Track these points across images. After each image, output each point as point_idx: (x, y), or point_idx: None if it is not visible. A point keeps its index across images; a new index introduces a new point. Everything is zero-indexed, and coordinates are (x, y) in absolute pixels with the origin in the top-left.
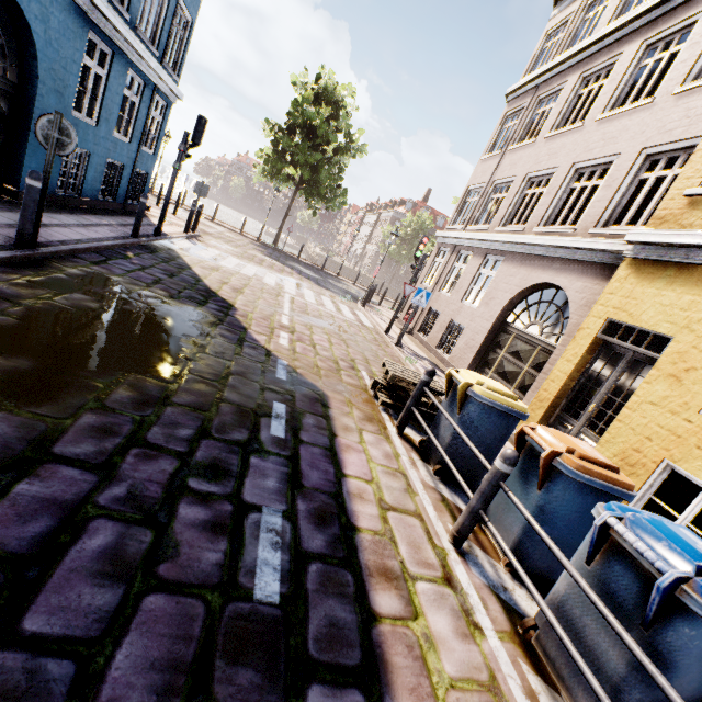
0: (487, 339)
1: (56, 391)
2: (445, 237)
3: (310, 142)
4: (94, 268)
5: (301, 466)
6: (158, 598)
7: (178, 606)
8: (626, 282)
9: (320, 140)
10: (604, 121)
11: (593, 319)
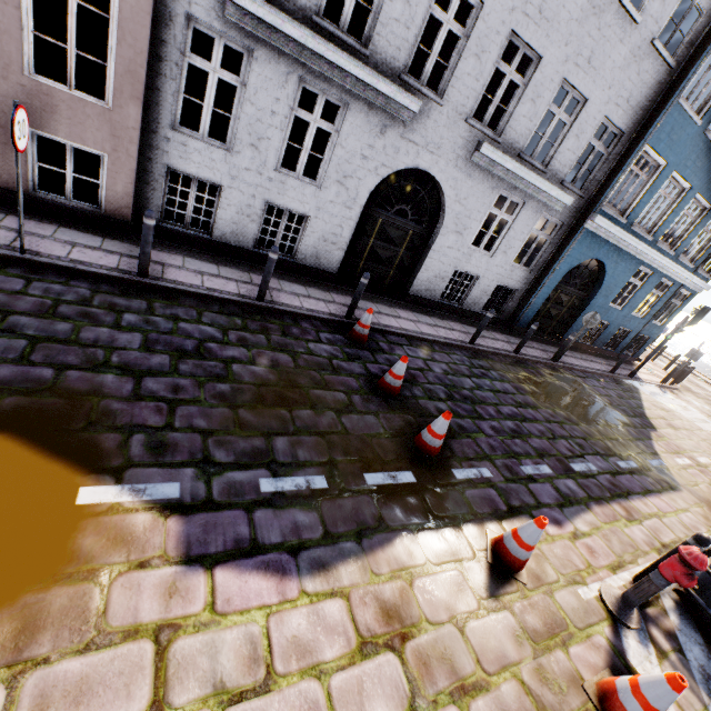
0: None
1: (543, 401)
2: None
3: None
4: (577, 378)
5: (620, 475)
6: (547, 442)
7: (550, 447)
8: None
9: None
10: None
11: None
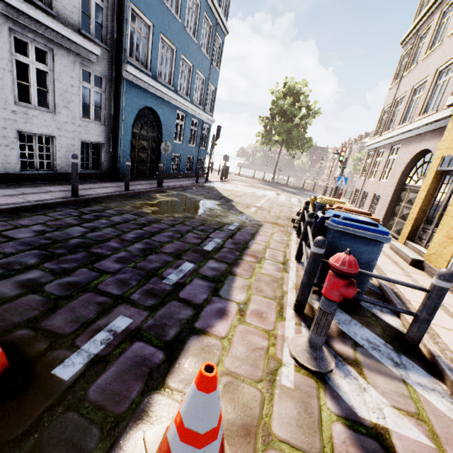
0: (393, 198)
1: (163, 214)
2: (370, 145)
3: (284, 119)
4: (180, 192)
5: (235, 235)
6: (179, 242)
7: (183, 244)
8: (451, 130)
9: (289, 116)
10: (452, 34)
11: (435, 160)
